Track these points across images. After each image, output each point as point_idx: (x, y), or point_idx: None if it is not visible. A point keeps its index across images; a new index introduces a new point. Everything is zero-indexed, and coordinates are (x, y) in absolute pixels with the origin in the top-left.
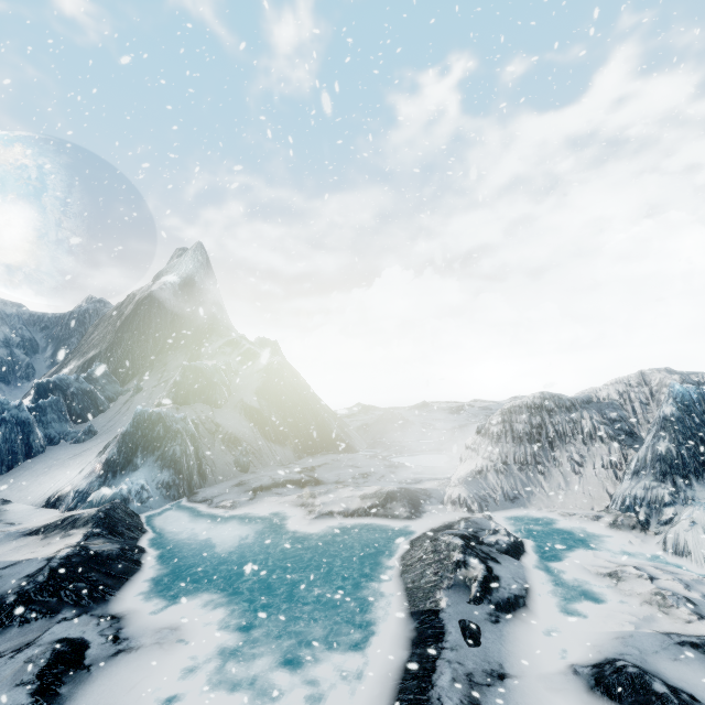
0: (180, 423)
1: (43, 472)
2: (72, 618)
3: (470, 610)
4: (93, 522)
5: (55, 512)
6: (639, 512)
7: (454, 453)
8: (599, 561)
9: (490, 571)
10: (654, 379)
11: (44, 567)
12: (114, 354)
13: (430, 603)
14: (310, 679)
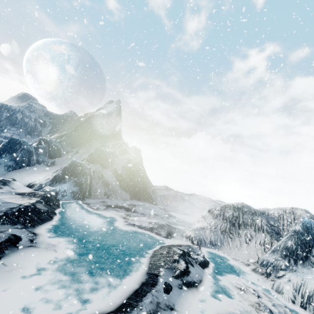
0: (87, 170)
1: (31, 173)
2: (20, 228)
3: (172, 280)
4: (41, 197)
5: (30, 189)
6: (268, 268)
7: (198, 218)
8: (239, 282)
9: (187, 268)
10: (298, 212)
11: (17, 207)
12: (72, 135)
13: (156, 271)
14: (96, 282)
